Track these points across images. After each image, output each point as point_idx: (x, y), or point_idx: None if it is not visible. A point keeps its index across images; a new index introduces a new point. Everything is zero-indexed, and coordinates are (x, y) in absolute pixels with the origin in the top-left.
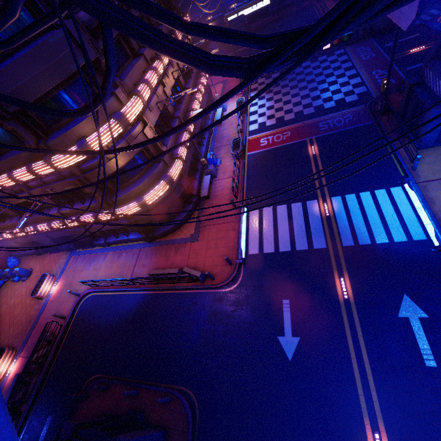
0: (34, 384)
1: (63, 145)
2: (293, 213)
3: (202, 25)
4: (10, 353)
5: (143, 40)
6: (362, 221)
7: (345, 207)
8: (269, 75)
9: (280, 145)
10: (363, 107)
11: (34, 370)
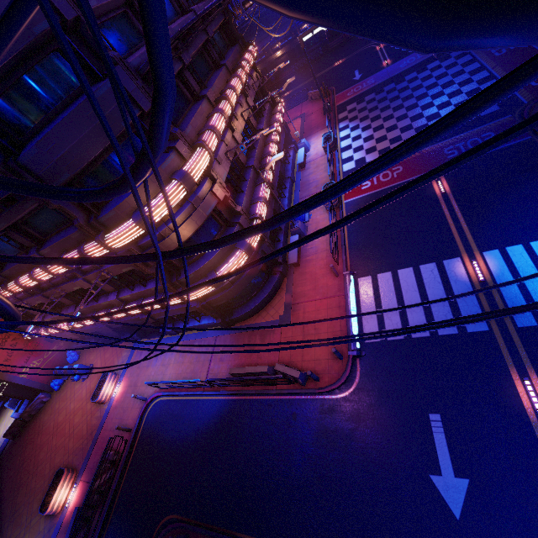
0: (97, 521)
1: (117, 220)
2: (425, 280)
3: None
4: (70, 475)
5: None
6: None
7: (509, 265)
8: (361, 98)
9: (390, 186)
10: (509, 118)
11: (96, 502)
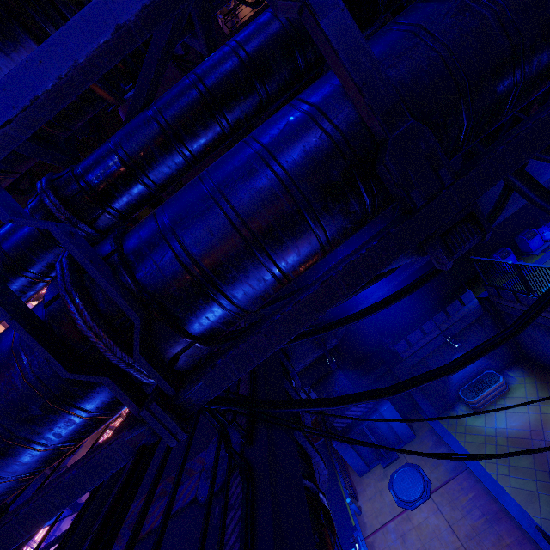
0: None
1: None
2: None
3: None
4: None
5: None
6: None
7: None
8: None
9: None
10: (315, 418)
11: None
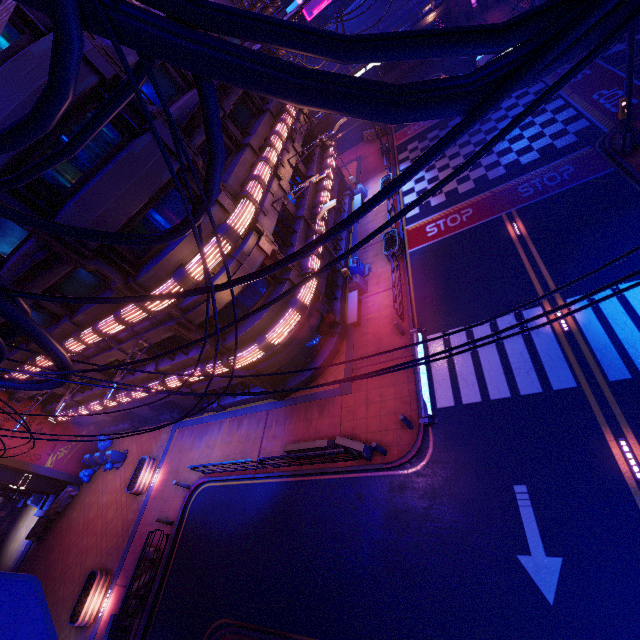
0: (136, 631)
1: (156, 280)
2: (503, 334)
3: (373, 36)
4: (103, 579)
5: (270, 88)
6: (636, 333)
7: (597, 312)
8: (423, 136)
9: (459, 231)
10: (589, 149)
11: (134, 608)
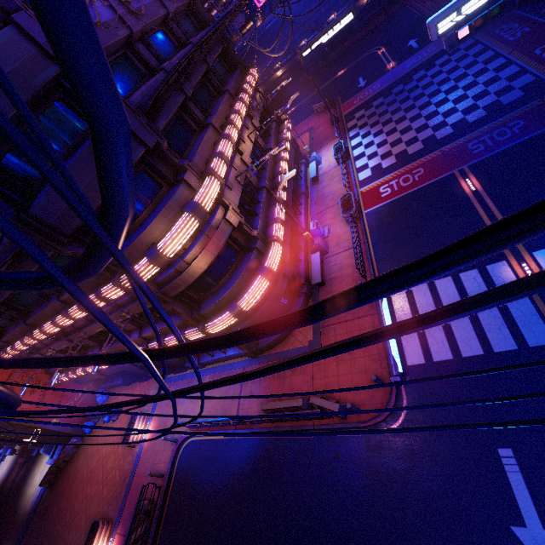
0: None
1: (131, 260)
2: (468, 289)
3: None
4: (105, 528)
5: None
6: None
7: None
8: (369, 104)
9: (413, 190)
10: (538, 102)
11: None
